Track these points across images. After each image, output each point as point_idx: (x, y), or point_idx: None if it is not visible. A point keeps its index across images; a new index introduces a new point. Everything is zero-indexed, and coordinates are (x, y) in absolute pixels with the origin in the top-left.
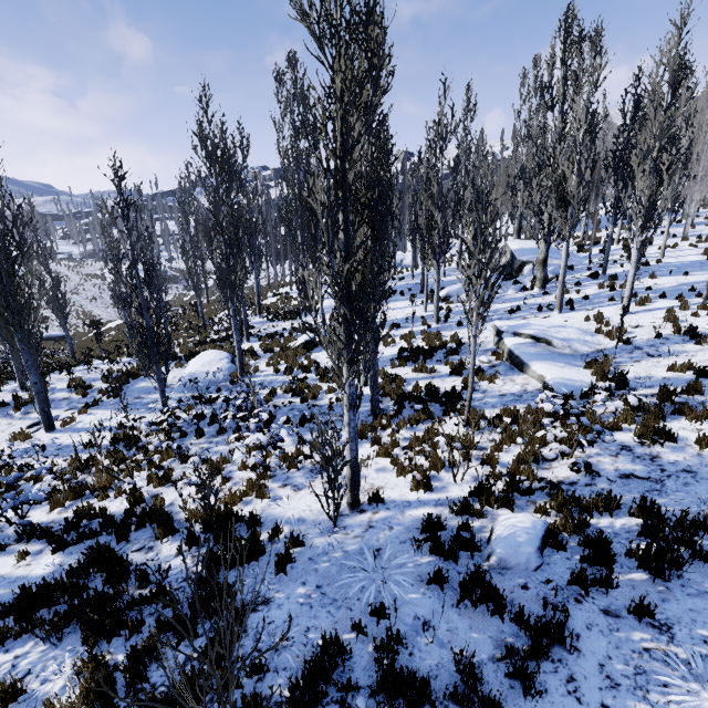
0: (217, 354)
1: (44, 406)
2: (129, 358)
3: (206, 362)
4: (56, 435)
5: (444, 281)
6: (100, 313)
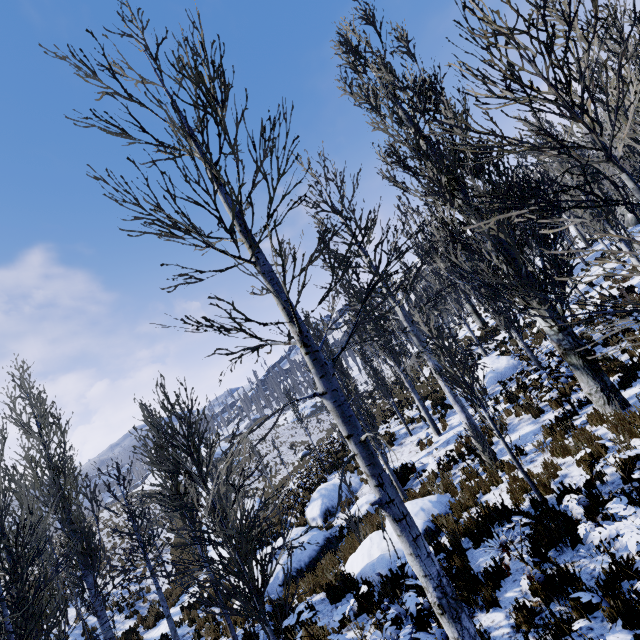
0: (488, 359)
1: (430, 415)
2: (409, 408)
3: (490, 362)
4: (449, 432)
5: (591, 255)
6: (306, 439)
